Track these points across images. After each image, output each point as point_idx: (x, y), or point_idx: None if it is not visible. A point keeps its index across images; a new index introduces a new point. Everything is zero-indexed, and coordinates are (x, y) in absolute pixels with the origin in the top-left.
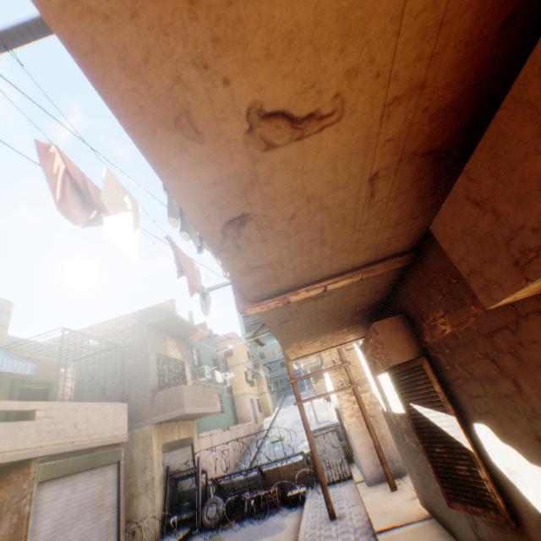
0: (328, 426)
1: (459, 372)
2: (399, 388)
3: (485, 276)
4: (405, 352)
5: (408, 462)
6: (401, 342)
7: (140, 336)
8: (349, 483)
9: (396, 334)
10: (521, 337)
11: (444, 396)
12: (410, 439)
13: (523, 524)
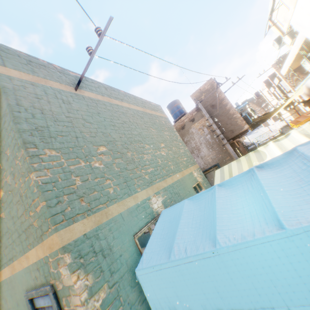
0: (284, 126)
1: None
2: (309, 108)
3: None
4: (309, 104)
5: None
6: (309, 103)
7: None
8: None
9: (308, 103)
10: None
11: None
12: None
13: None
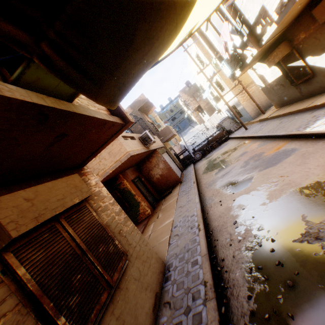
0: (225, 118)
1: (304, 47)
2: (283, 63)
3: (320, 19)
4: (287, 51)
5: (273, 98)
6: (286, 48)
7: (137, 115)
8: (242, 127)
9: (284, 47)
10: (321, 29)
11: (298, 57)
12: (277, 86)
13: (314, 74)
